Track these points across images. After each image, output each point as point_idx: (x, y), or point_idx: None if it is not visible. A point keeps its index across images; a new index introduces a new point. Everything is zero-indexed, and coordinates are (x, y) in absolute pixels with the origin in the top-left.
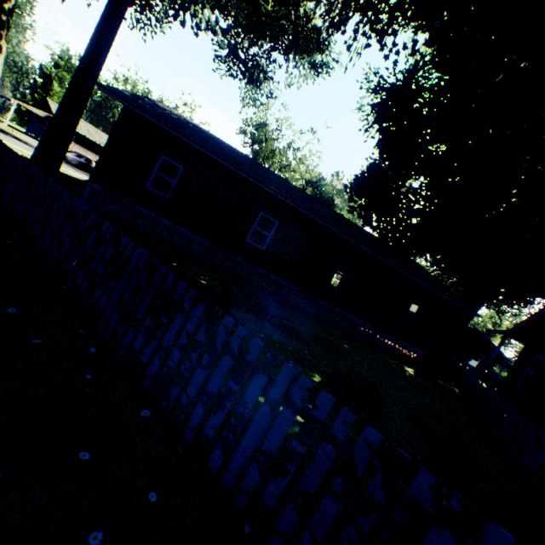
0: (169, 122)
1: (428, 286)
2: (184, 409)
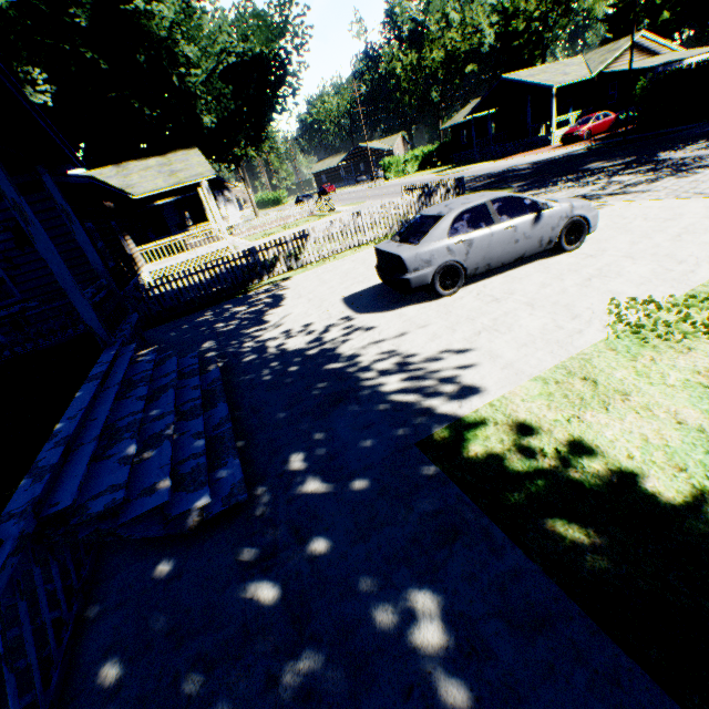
0: None
1: None
2: None
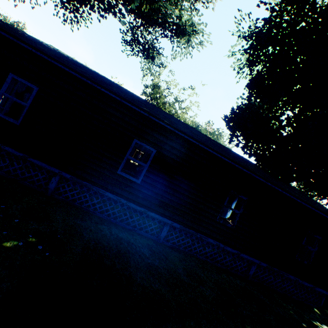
0: (18, 33)
1: None
2: None
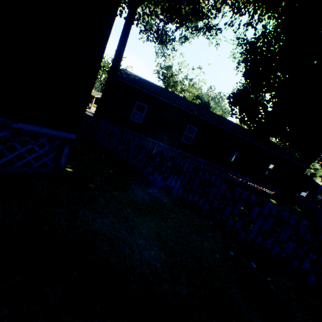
0: (139, 84)
1: (281, 155)
2: (224, 220)
